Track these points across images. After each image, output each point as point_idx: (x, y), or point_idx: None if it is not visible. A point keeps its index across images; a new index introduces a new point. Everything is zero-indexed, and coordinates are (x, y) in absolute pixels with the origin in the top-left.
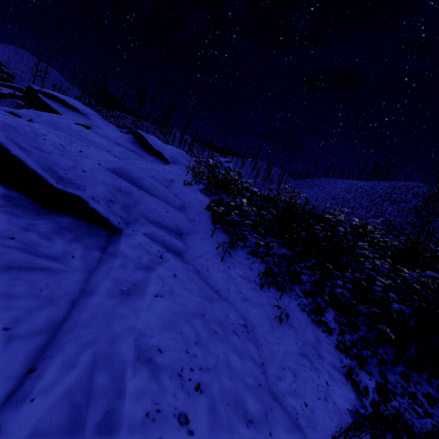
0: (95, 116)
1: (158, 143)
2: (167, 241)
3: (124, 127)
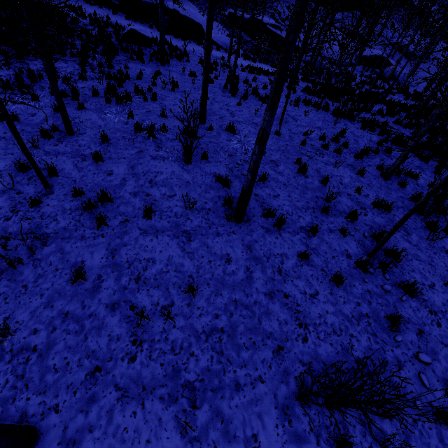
0: None
1: None
2: None
3: None
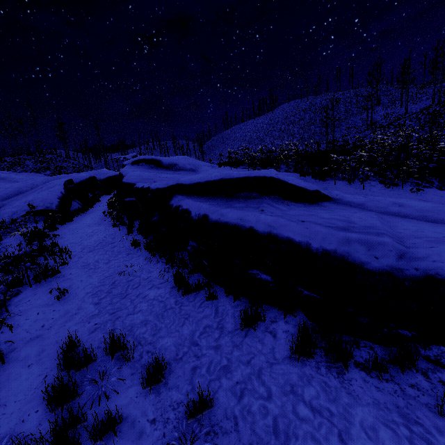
0: (3, 173)
1: (164, 159)
2: (343, 193)
3: (43, 170)
